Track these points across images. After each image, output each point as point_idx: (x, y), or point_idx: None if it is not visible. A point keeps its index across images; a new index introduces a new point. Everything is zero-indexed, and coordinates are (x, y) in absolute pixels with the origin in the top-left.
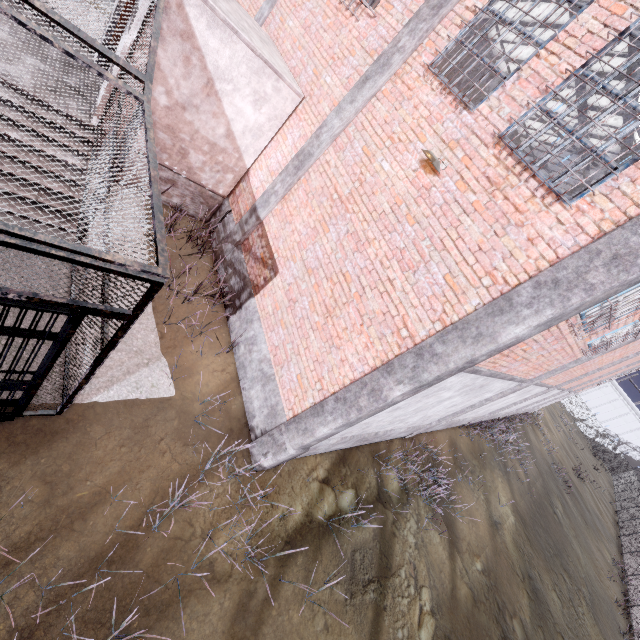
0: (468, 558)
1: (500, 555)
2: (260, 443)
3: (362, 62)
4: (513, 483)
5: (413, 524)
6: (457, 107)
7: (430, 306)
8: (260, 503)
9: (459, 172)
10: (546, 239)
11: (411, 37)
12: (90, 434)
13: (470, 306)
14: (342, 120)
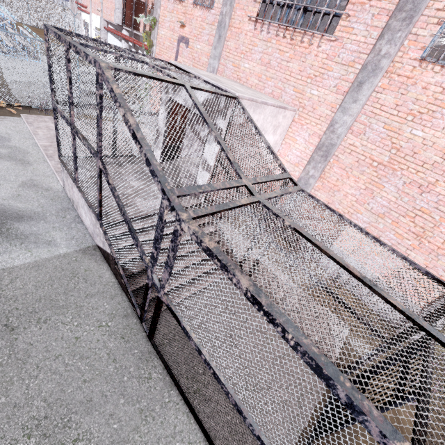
0: None
1: None
2: None
3: (344, 72)
4: None
5: None
6: None
7: None
8: None
9: None
10: None
11: (392, 45)
12: None
13: None
14: (352, 116)
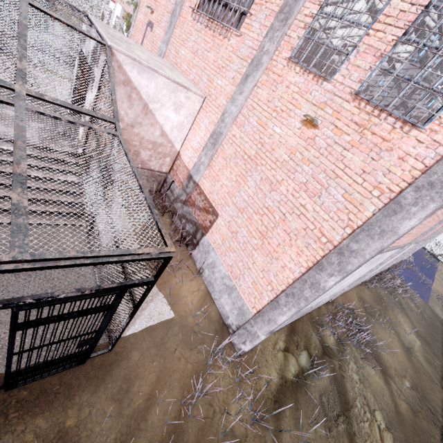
0: (398, 380)
1: (419, 372)
2: (238, 335)
3: (240, 66)
4: (410, 315)
5: (353, 365)
6: (318, 80)
7: (338, 218)
8: (249, 377)
9: (332, 123)
10: (413, 155)
11: (271, 43)
12: (132, 358)
13: (368, 212)
14: (237, 106)
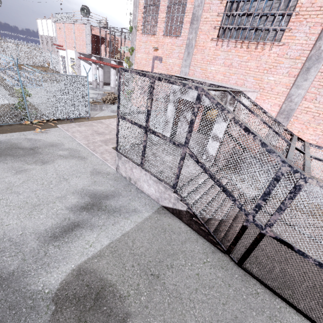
0: None
1: None
2: None
3: (293, 63)
4: None
5: None
6: None
7: None
8: None
9: None
10: None
11: None
12: None
13: None
14: (305, 89)
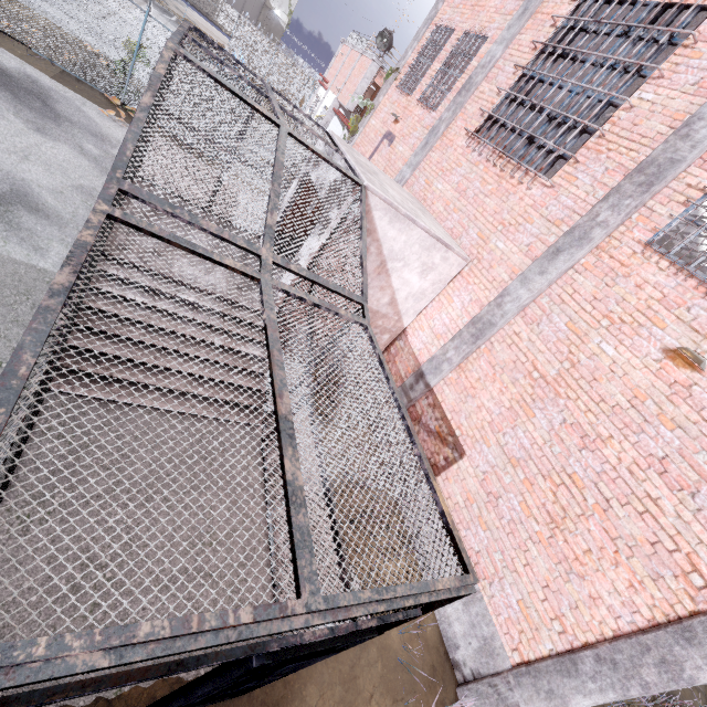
0: None
1: None
2: (476, 693)
3: (545, 231)
4: None
5: None
6: (706, 293)
7: None
8: None
9: None
10: None
11: (614, 212)
12: (306, 700)
13: None
14: (531, 291)
